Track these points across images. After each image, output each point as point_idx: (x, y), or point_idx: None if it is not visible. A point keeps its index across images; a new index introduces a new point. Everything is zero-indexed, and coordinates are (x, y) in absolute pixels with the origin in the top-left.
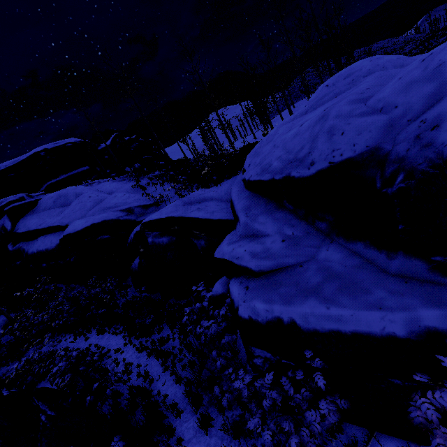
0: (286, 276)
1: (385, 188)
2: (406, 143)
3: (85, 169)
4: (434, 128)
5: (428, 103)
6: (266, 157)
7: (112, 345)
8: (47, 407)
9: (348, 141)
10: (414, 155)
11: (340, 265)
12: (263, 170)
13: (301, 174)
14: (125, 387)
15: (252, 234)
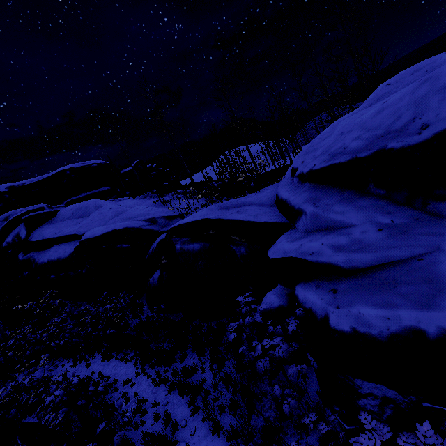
0: (400, 272)
1: None
2: None
3: (106, 189)
4: None
5: None
6: (332, 145)
7: (119, 374)
8: None
9: None
10: None
11: None
12: (334, 155)
13: (406, 143)
14: (137, 433)
15: (325, 227)
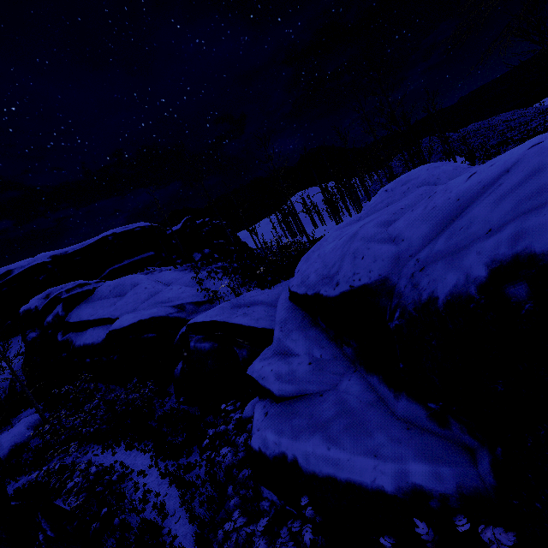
0: (305, 405)
1: (390, 321)
2: (405, 279)
3: (150, 254)
4: (421, 269)
5: (423, 243)
6: (309, 267)
7: (137, 465)
8: (49, 526)
9: (366, 266)
10: (407, 293)
11: (356, 400)
12: (302, 282)
13: (328, 294)
14: (138, 519)
15: (284, 351)
